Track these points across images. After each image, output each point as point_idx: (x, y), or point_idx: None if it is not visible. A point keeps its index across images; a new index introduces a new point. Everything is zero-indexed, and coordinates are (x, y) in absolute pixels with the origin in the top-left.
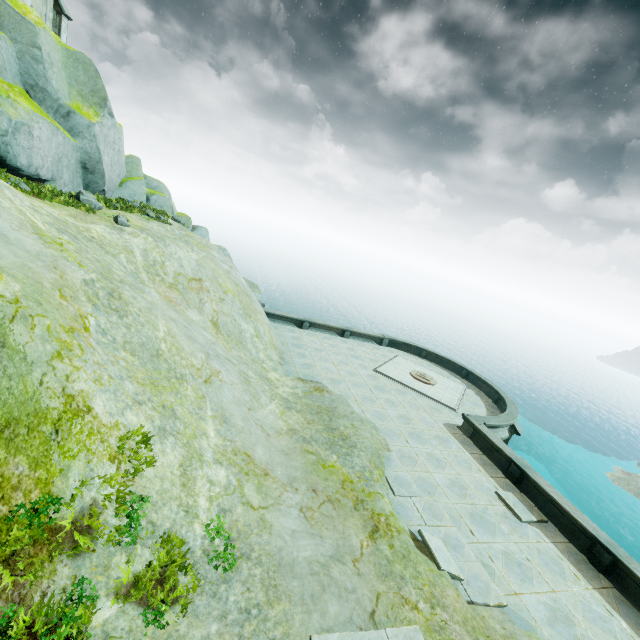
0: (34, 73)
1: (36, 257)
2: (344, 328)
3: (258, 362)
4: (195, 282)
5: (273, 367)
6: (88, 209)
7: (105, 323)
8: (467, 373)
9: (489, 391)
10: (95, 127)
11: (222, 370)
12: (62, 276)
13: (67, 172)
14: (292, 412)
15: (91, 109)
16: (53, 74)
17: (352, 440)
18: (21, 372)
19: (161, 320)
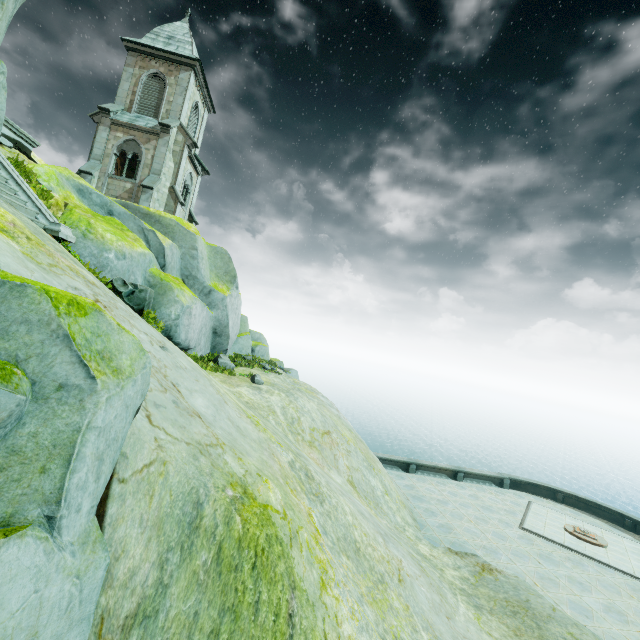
0: (190, 267)
1: (260, 446)
2: (455, 468)
3: (400, 530)
4: (326, 436)
5: (414, 535)
6: (230, 372)
7: (319, 517)
8: (633, 523)
9: None
10: (227, 299)
11: (400, 557)
12: (279, 463)
13: (203, 338)
14: (486, 615)
15: (224, 285)
16: (202, 265)
17: None
18: (311, 622)
19: (340, 497)
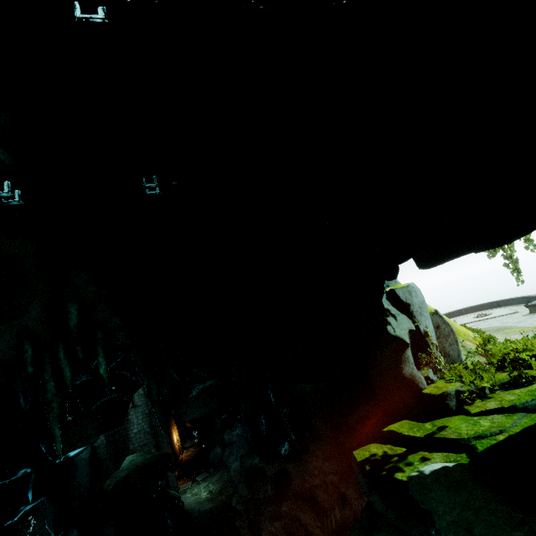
0: None
1: None
2: None
3: None
4: None
5: None
6: None
7: None
8: (497, 303)
9: (518, 301)
10: None
11: None
12: None
13: None
14: None
15: None
16: None
17: (501, 328)
18: None
19: None
